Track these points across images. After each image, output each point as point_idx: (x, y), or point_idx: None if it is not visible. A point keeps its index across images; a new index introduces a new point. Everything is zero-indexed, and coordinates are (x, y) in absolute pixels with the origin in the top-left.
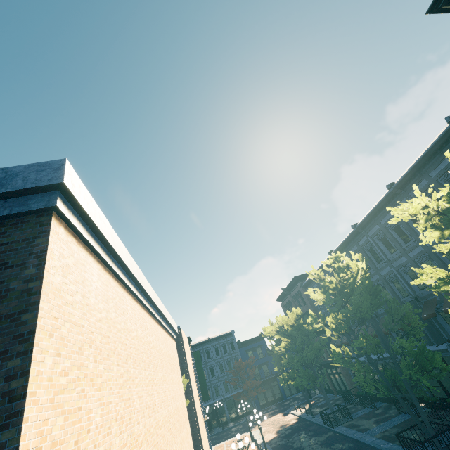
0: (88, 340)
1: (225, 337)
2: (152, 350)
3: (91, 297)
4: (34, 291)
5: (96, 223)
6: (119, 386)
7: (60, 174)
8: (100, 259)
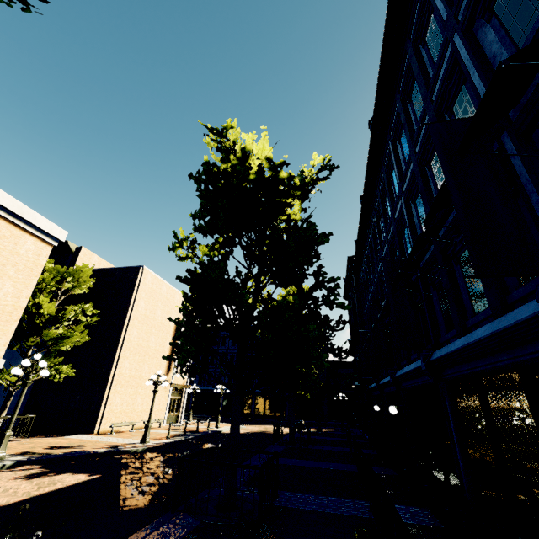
0: None
1: None
2: None
3: None
4: None
5: None
6: None
7: None
8: None
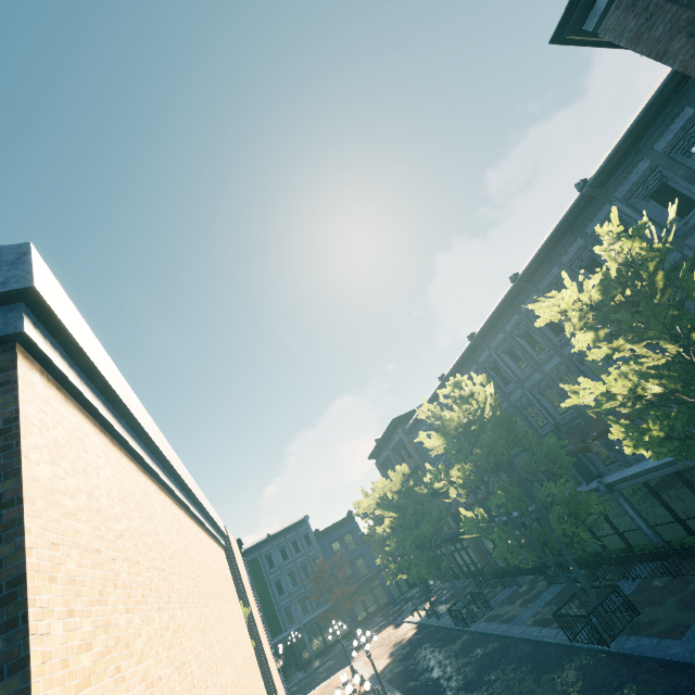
0: (111, 575)
1: (295, 529)
2: (198, 572)
3: (102, 497)
4: (5, 500)
5: (94, 362)
6: (167, 645)
7: (24, 272)
8: (104, 425)
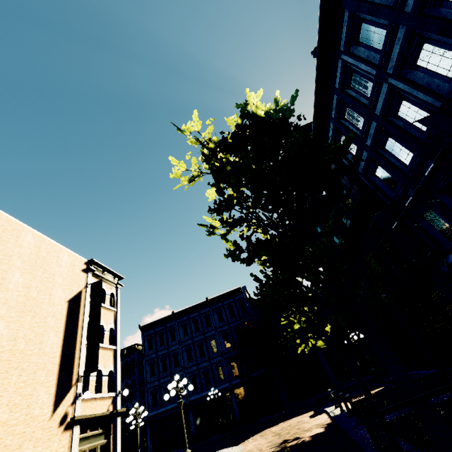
0: None
1: (231, 296)
2: None
3: None
4: None
5: None
6: None
7: None
8: None
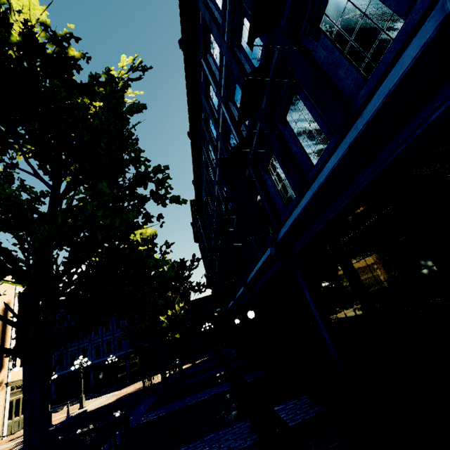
0: None
1: None
2: None
3: None
4: None
5: None
6: None
7: None
8: None
